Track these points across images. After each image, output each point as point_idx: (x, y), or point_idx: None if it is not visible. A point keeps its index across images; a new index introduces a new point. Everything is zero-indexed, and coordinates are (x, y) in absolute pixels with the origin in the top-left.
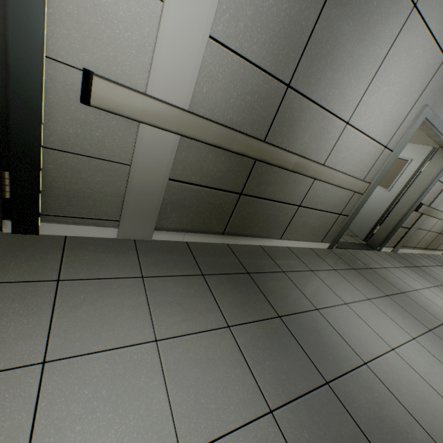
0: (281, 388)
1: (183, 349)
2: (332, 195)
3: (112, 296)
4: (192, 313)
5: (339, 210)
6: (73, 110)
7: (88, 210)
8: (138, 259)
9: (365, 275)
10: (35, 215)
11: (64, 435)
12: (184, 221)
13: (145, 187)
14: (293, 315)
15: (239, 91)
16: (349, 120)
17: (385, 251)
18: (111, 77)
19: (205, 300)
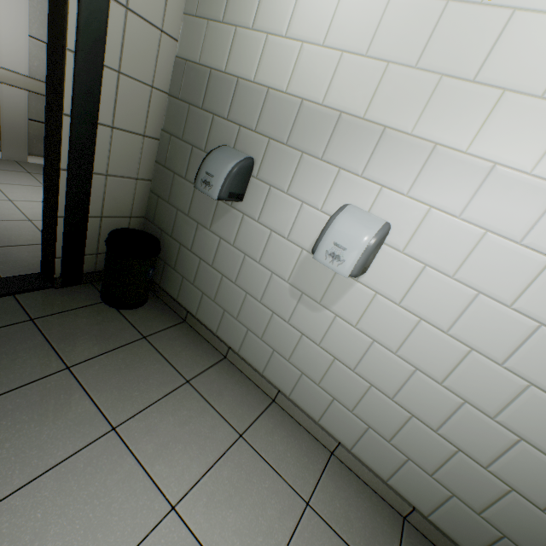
0: None
1: None
2: None
3: (14, 175)
4: None
5: None
6: None
7: None
8: (23, 167)
9: None
10: None
11: (15, 194)
12: None
13: (13, 124)
14: None
15: None
16: None
17: None
18: None
19: None
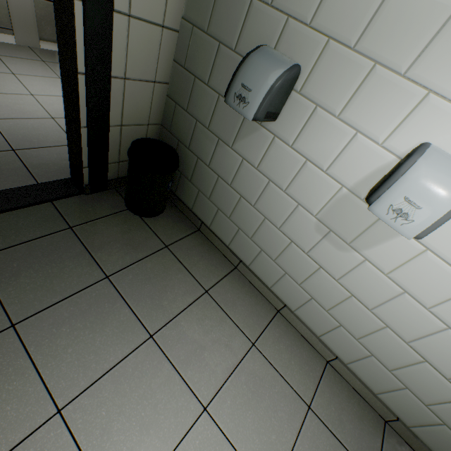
0: None
1: None
2: None
3: (31, 64)
4: None
5: None
6: None
7: None
8: (37, 55)
9: None
10: None
11: (35, 87)
12: None
13: (20, 2)
14: None
15: None
16: None
17: None
18: None
19: None
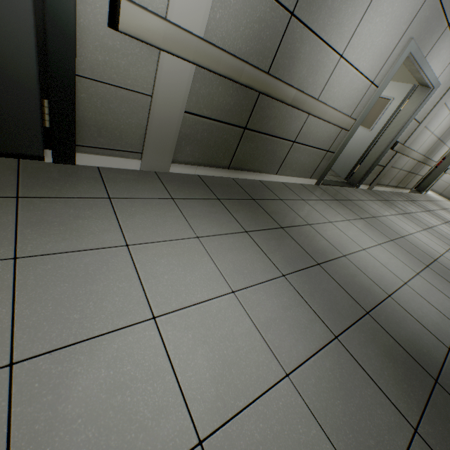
0: (288, 265)
1: (217, 243)
2: (322, 132)
3: (155, 210)
4: (217, 223)
5: (327, 147)
6: (101, 36)
7: (115, 142)
8: (163, 186)
9: (345, 204)
10: (72, 145)
11: (159, 279)
12: (196, 154)
13: (164, 119)
14: (291, 228)
15: (248, 18)
16: (343, 53)
17: (362, 189)
18: (135, 0)
19: (225, 216)
